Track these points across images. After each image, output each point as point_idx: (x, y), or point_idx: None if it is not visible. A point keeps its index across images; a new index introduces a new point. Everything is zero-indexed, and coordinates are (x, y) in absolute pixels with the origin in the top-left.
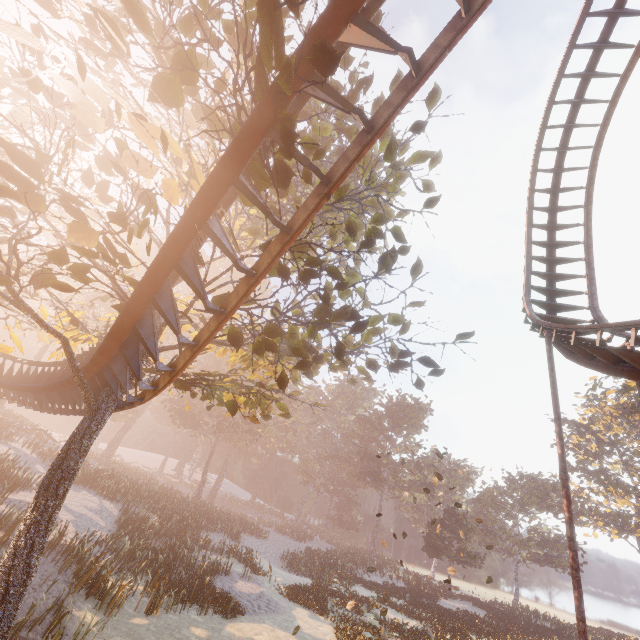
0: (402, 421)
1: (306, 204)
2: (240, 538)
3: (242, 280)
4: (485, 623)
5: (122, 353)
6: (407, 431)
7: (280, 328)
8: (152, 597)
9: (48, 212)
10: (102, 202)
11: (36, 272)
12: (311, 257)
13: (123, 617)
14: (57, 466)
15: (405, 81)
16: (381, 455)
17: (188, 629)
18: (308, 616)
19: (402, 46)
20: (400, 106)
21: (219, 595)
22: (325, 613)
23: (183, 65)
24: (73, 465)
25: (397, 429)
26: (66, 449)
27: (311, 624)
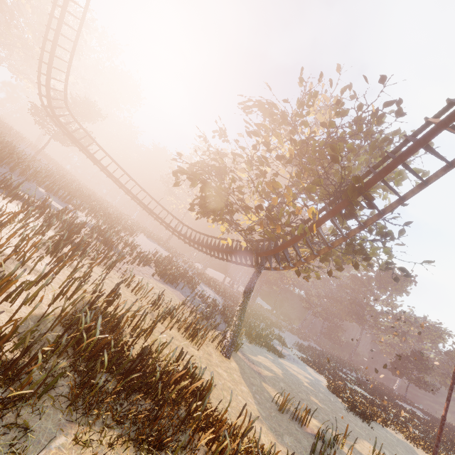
0: (387, 285)
1: (355, 230)
2: (271, 328)
3: (326, 246)
4: (427, 421)
5: (274, 256)
6: (390, 292)
7: (331, 254)
8: (251, 338)
9: (246, 200)
10: (265, 197)
11: (249, 227)
12: (352, 239)
13: (243, 341)
14: (249, 287)
15: (399, 200)
16: (366, 304)
17: (265, 354)
18: (313, 371)
19: (398, 194)
20: (395, 207)
21: (273, 347)
22: (322, 374)
23: (318, 184)
24: (253, 287)
25: (382, 289)
26: (251, 282)
27: (315, 374)
